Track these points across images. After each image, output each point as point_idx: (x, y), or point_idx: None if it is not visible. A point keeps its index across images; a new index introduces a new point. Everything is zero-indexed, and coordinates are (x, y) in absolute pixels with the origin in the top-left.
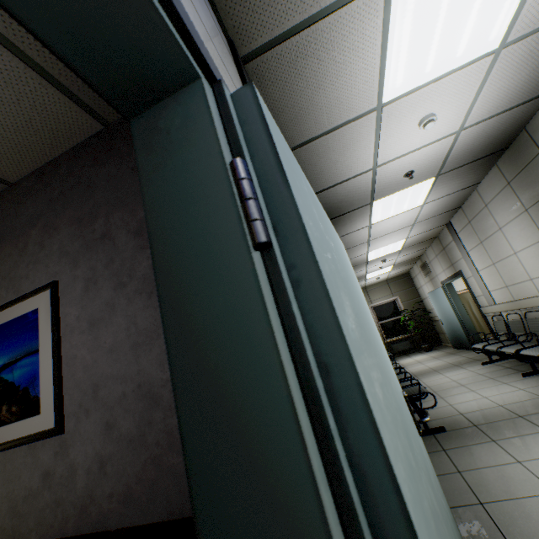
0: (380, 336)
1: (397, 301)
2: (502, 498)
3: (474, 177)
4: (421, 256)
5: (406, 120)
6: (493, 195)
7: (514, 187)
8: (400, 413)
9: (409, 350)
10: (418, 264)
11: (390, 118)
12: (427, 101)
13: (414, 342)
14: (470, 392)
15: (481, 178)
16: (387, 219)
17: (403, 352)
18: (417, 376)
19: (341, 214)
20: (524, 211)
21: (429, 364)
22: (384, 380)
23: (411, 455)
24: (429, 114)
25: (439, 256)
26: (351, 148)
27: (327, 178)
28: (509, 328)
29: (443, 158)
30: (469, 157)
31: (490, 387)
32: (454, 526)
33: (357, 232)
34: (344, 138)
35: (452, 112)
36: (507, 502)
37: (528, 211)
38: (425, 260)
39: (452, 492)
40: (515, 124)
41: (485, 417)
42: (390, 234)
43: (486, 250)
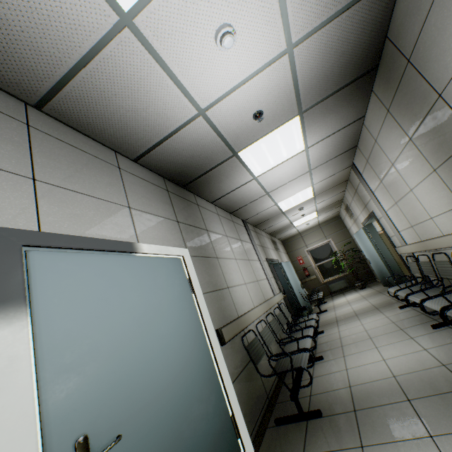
0: None
1: (330, 243)
2: None
3: (352, 110)
4: (343, 199)
5: (191, 38)
6: (379, 128)
7: (394, 114)
8: None
9: (346, 288)
10: (343, 207)
11: (161, 37)
12: (201, 3)
13: (350, 280)
14: (372, 350)
15: (362, 110)
16: (272, 169)
17: (340, 290)
18: (337, 322)
19: (206, 171)
20: (408, 141)
21: (355, 305)
22: None
23: None
24: (222, 25)
25: (354, 198)
26: (141, 89)
27: (144, 133)
28: (422, 269)
29: (293, 90)
30: (330, 86)
31: (395, 344)
32: None
33: (245, 187)
34: (114, 75)
35: (258, 19)
36: None
37: (412, 140)
38: (346, 203)
39: None
40: (370, 31)
41: (371, 396)
42: (289, 184)
43: (387, 189)
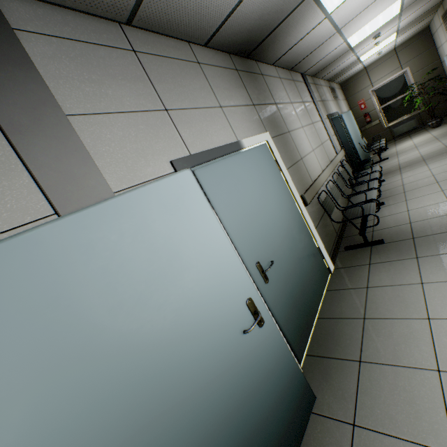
0: (233, 254)
1: (405, 75)
2: (382, 316)
3: None
4: (443, 1)
5: None
6: None
7: None
8: (149, 393)
9: (414, 130)
10: (440, 13)
11: None
12: None
13: (422, 119)
14: (437, 194)
15: None
16: None
17: (406, 133)
18: (400, 170)
19: (273, 29)
20: None
21: (424, 150)
22: (111, 396)
23: (119, 444)
24: None
25: None
26: None
27: (216, 9)
28: None
29: None
30: None
31: None
32: (268, 382)
33: (313, 32)
34: None
35: None
36: (383, 321)
37: None
38: None
39: (350, 305)
40: None
41: (429, 228)
42: (369, 7)
43: None
